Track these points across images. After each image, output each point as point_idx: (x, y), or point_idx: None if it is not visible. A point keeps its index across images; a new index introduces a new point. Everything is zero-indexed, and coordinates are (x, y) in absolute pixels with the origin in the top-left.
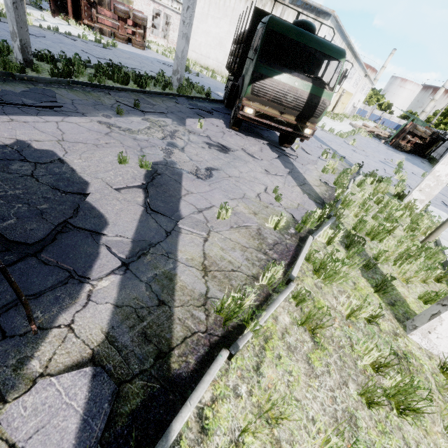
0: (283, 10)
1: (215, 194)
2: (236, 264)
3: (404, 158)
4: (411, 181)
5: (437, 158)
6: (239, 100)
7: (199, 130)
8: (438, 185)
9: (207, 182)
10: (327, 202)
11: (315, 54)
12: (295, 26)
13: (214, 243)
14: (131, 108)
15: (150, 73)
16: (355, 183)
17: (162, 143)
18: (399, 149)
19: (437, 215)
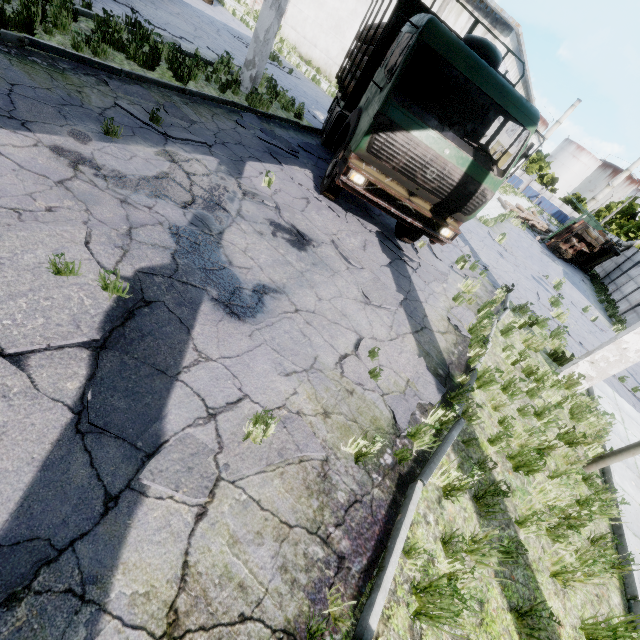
0: (445, 2)
1: (256, 362)
2: (255, 593)
3: (563, 272)
4: (570, 320)
5: (602, 276)
6: (345, 153)
7: (264, 190)
8: (620, 363)
9: (248, 326)
10: (454, 374)
11: (486, 101)
12: (469, 48)
13: (219, 521)
14: (143, 122)
15: (209, 52)
16: (499, 326)
17: (182, 216)
18: (557, 254)
19: (601, 394)
